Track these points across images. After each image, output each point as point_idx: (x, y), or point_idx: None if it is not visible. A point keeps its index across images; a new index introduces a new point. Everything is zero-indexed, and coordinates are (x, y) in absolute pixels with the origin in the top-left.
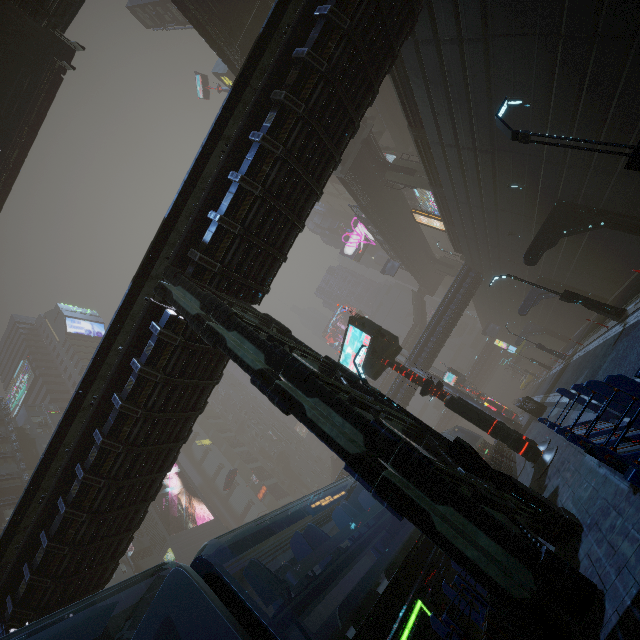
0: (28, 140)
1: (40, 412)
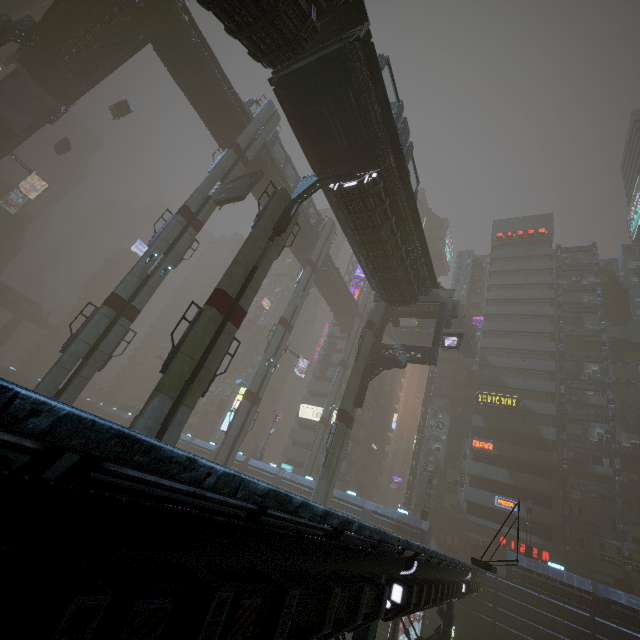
0: (393, 137)
1: (639, 255)
